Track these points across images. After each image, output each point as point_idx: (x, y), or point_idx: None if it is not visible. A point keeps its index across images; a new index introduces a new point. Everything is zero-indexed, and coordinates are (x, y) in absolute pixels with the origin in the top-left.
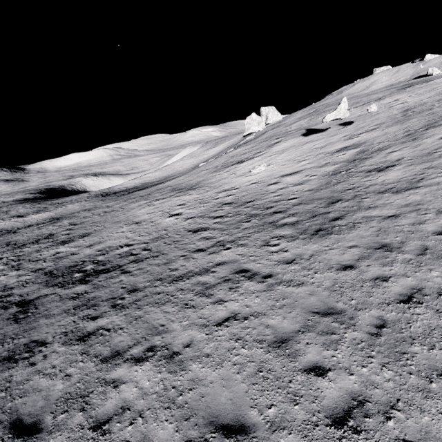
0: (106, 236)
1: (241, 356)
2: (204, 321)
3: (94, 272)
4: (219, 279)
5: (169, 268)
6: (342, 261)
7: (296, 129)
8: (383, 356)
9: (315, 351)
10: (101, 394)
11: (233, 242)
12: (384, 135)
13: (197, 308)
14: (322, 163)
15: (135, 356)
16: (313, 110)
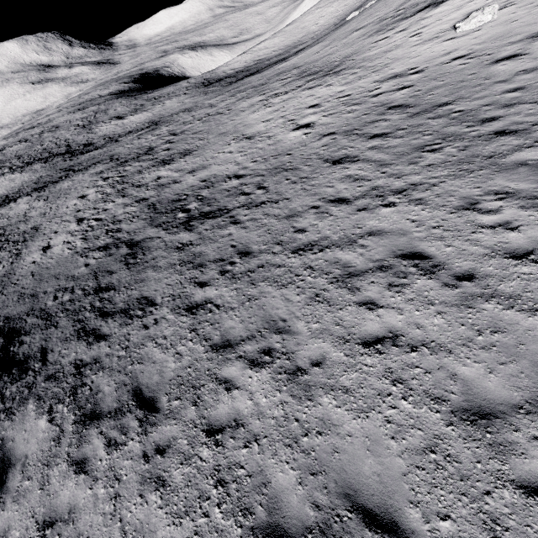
0: (211, 157)
1: (400, 411)
2: (342, 332)
3: (198, 214)
4: (371, 262)
5: (293, 226)
6: None
7: None
8: None
9: None
10: (213, 393)
11: (401, 193)
12: None
13: (334, 306)
14: None
15: (249, 356)
16: None
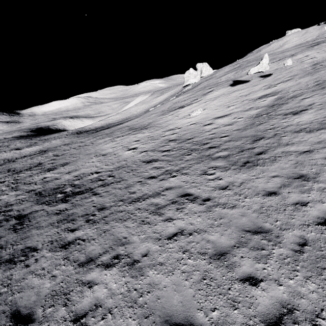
0: (81, 165)
1: (188, 265)
2: (157, 235)
3: (72, 193)
4: (168, 201)
5: (129, 191)
6: (267, 188)
7: (225, 81)
8: (307, 270)
9: (249, 264)
10: (79, 293)
11: (178, 171)
12: (297, 84)
13: (152, 224)
14: (247, 108)
15: (105, 262)
16: (238, 65)
